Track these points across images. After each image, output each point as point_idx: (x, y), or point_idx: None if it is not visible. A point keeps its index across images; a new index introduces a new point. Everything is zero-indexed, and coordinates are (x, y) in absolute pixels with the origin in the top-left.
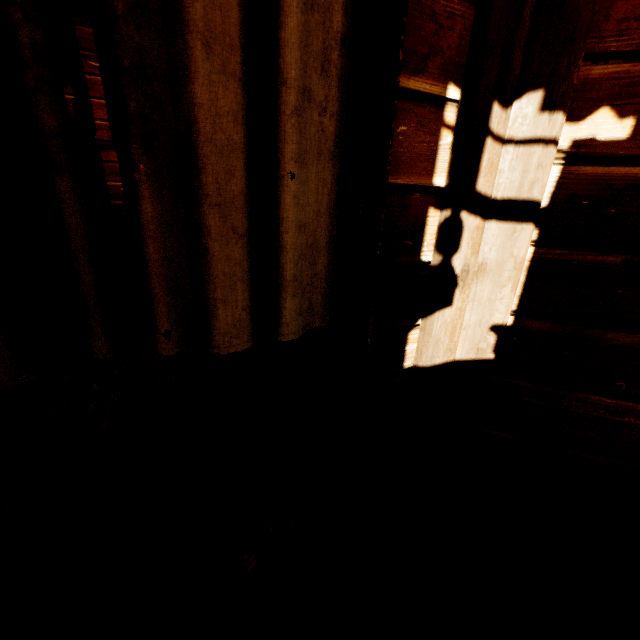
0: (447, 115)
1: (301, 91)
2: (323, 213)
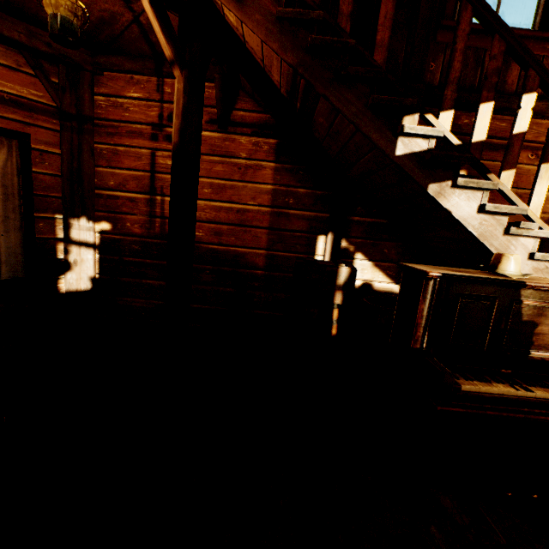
0: (59, 221)
1: (5, 217)
2: (19, 244)
